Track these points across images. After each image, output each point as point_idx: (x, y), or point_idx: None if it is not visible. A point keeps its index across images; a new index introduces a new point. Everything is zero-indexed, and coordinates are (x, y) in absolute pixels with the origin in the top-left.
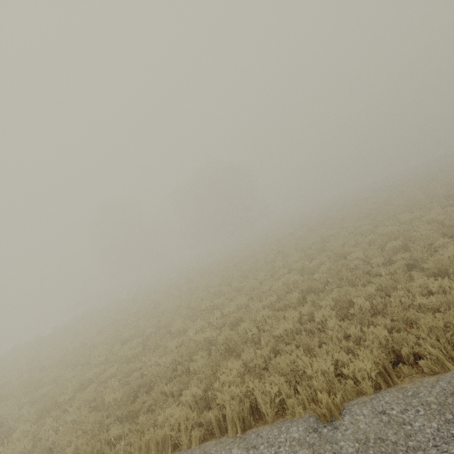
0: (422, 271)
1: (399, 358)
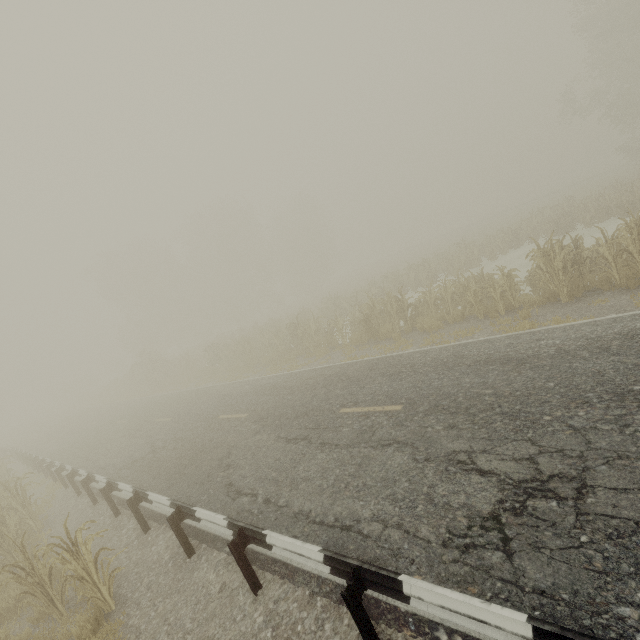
0: None
1: None
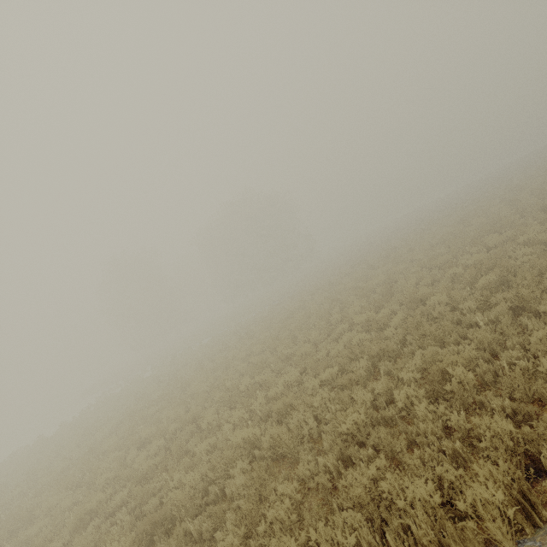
0: (535, 315)
1: (536, 464)
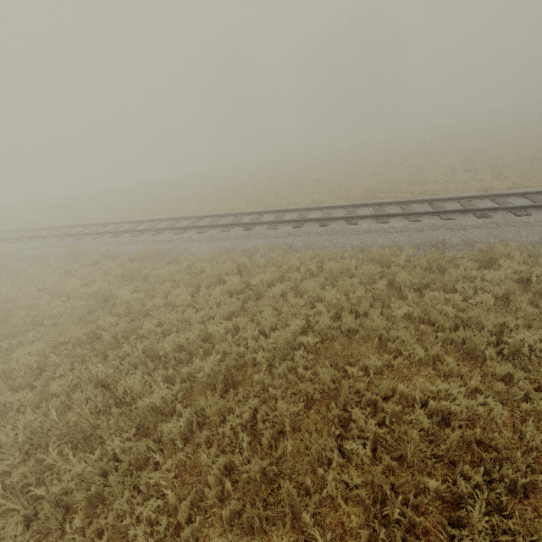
0: None
1: None
